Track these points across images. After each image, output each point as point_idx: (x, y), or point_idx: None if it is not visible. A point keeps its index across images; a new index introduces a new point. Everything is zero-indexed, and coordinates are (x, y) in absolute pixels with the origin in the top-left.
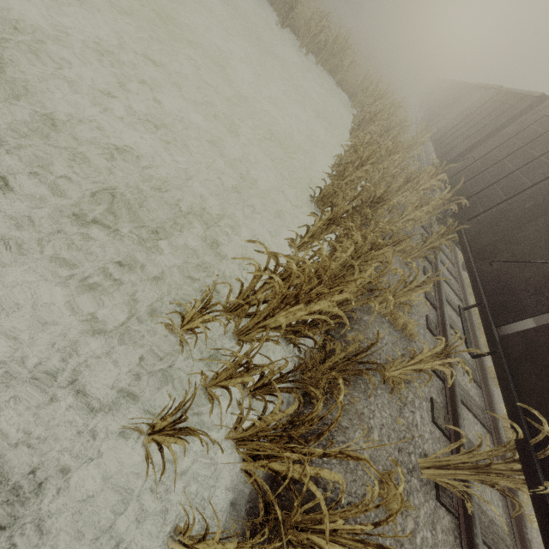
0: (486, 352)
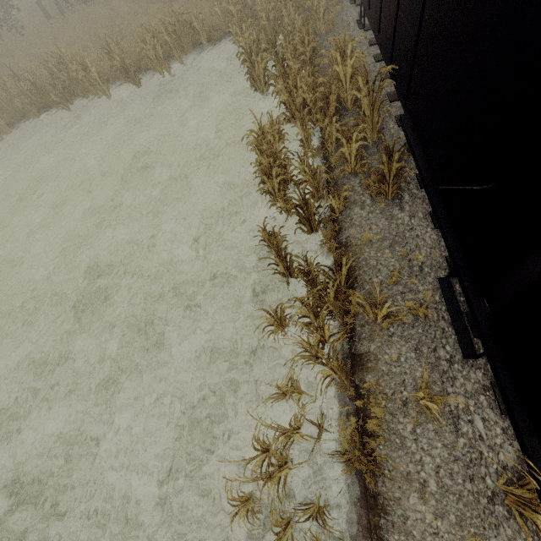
0: (480, 354)
